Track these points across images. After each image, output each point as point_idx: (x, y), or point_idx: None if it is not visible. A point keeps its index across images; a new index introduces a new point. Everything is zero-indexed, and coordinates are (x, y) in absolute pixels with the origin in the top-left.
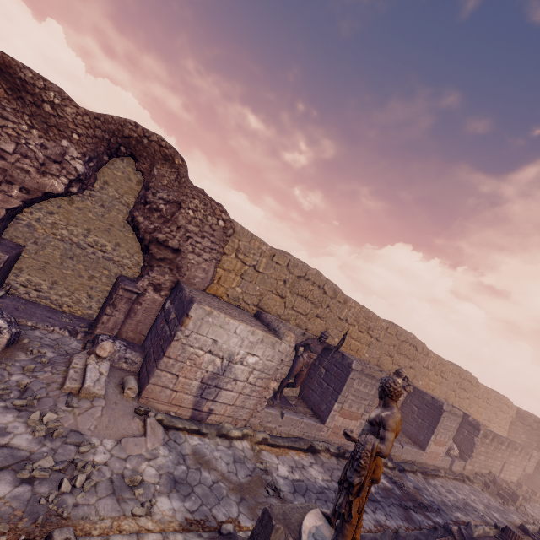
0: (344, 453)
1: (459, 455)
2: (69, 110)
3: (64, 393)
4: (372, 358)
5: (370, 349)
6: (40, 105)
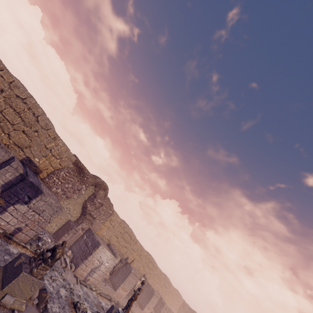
0: (119, 303)
1: None
2: (90, 179)
3: (62, 267)
4: (137, 266)
5: (138, 263)
6: (84, 177)
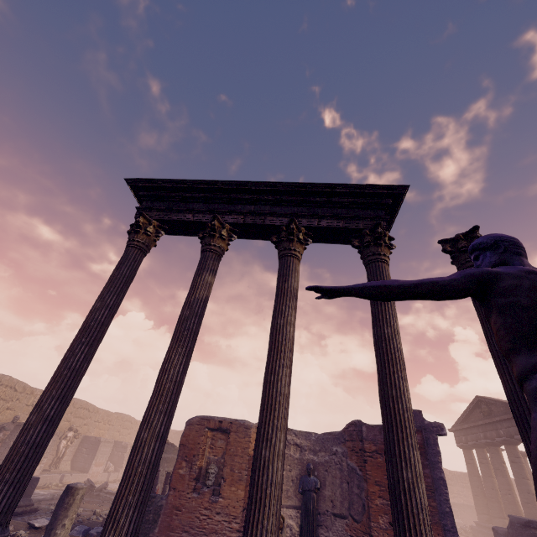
0: None
1: (116, 470)
2: None
3: None
4: None
5: None
6: None
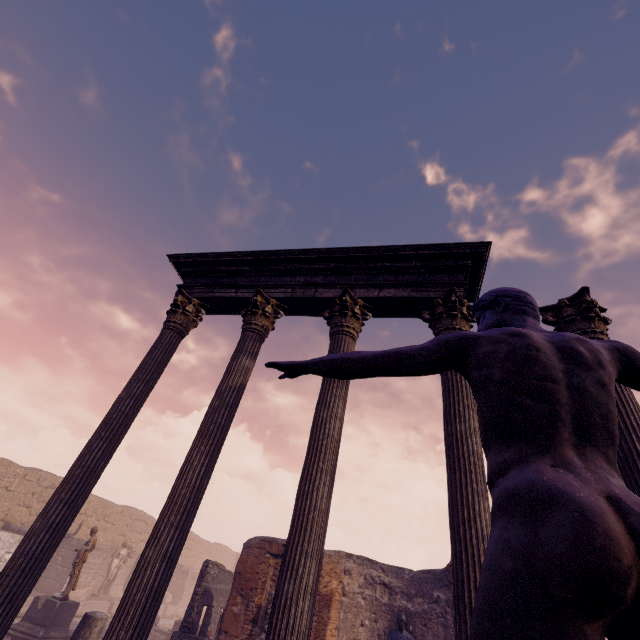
0: None
1: (174, 602)
2: None
3: None
4: (107, 541)
5: (106, 534)
6: None
